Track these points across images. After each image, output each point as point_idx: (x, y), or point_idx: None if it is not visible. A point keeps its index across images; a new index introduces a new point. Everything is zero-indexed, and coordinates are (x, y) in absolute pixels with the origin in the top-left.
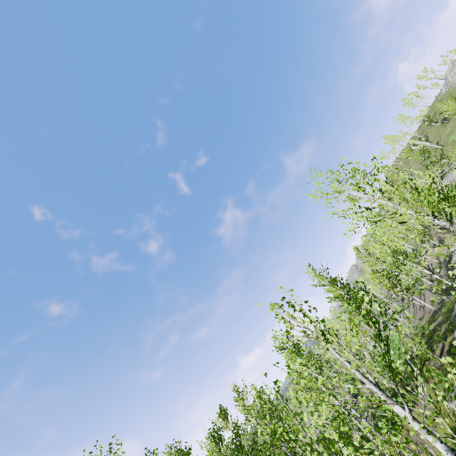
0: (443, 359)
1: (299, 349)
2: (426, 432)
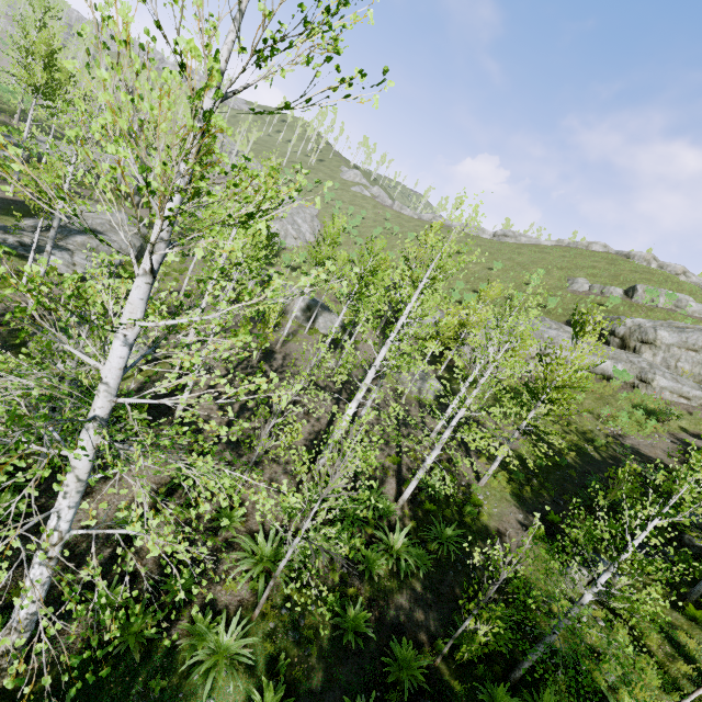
0: None
1: None
2: None
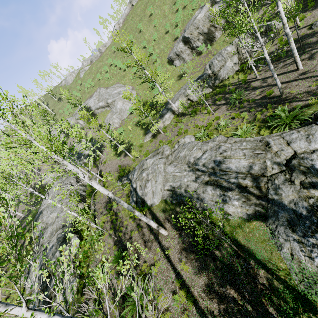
0: (60, 248)
1: None
2: (49, 312)
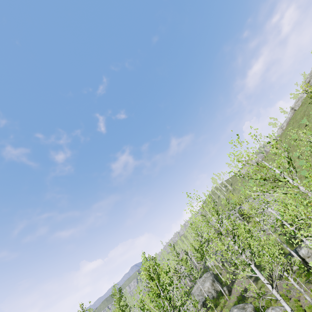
0: None
1: (120, 302)
2: None
